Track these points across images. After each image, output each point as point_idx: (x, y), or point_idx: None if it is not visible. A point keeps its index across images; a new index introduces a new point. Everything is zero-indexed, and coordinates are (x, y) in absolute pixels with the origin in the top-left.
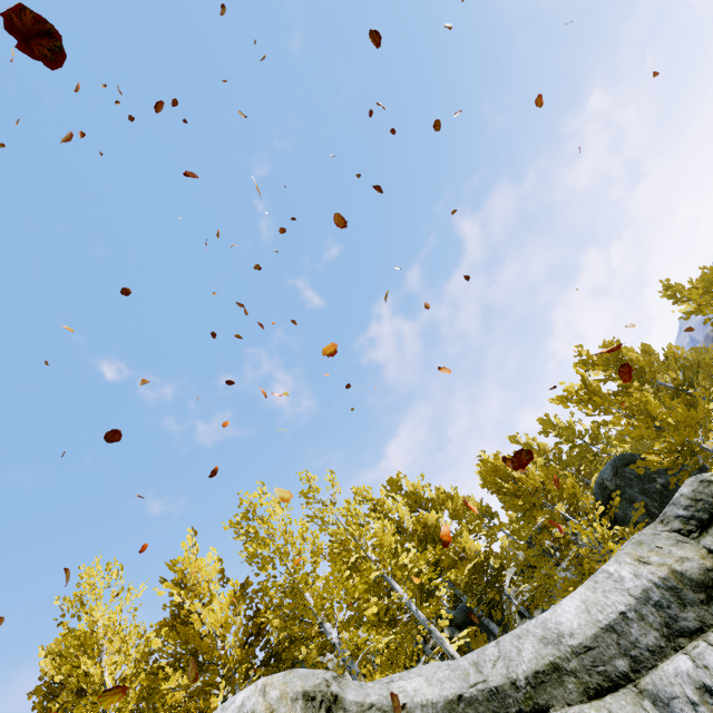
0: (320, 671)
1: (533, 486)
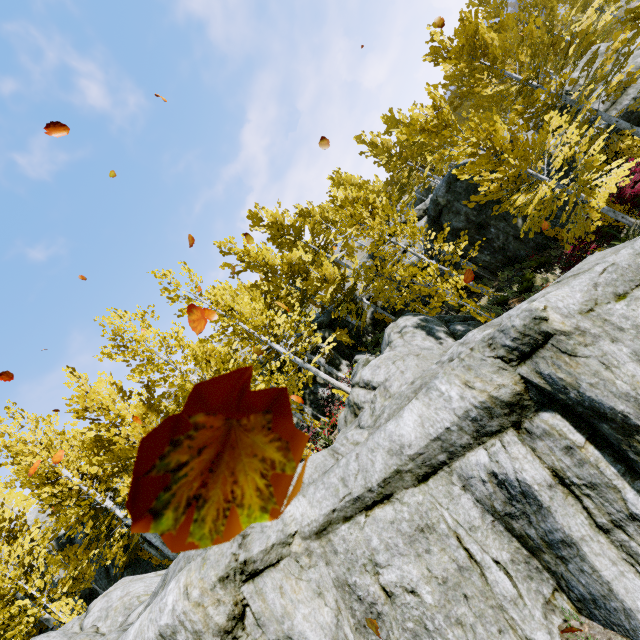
0: (227, 545)
1: (379, 231)
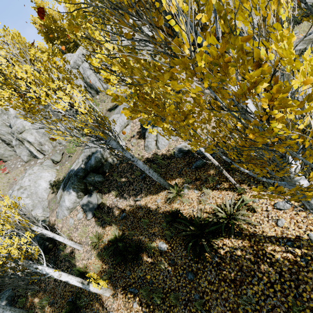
0: None
1: None
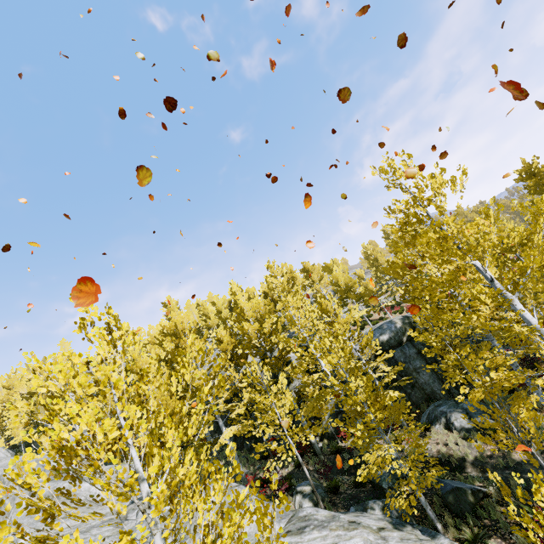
0: None
1: None
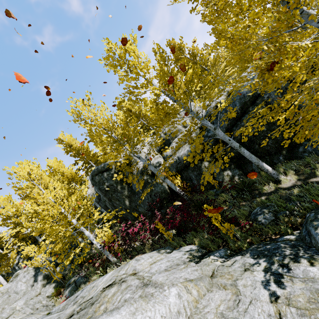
0: None
1: None
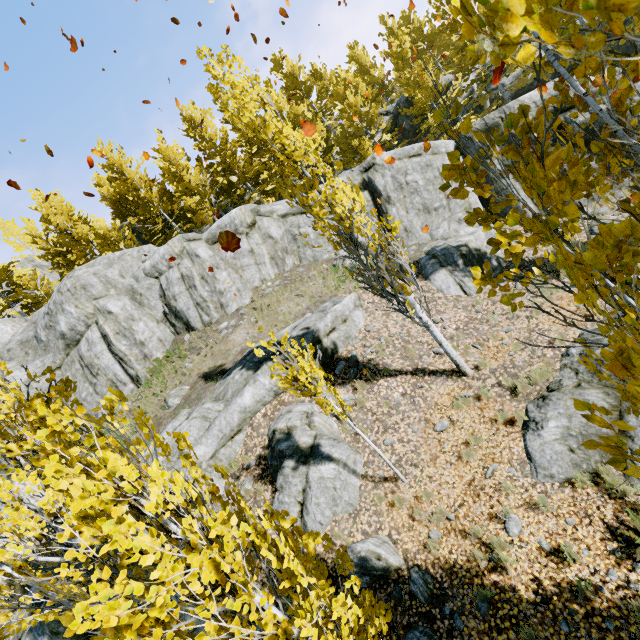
0: (253, 205)
1: (354, 111)
